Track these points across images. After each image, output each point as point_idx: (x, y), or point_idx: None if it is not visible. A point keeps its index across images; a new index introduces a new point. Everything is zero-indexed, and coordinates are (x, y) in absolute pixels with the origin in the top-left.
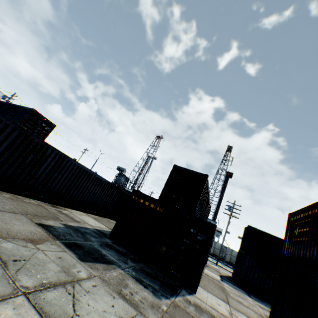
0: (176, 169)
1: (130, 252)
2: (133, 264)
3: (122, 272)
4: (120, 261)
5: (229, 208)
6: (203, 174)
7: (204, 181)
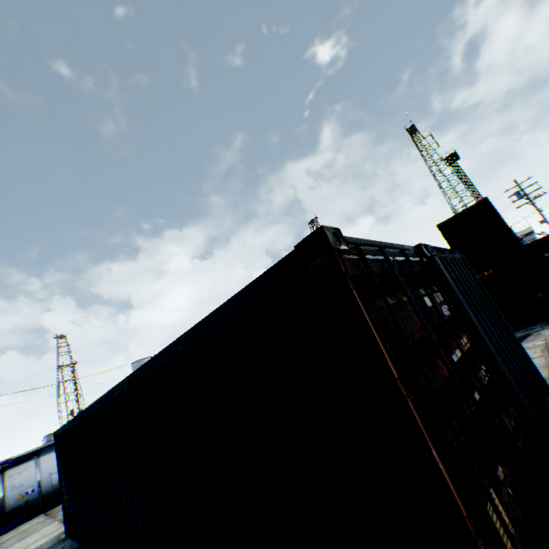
0: (444, 227)
1: (512, 328)
2: (536, 325)
3: (547, 330)
4: (526, 331)
5: (518, 195)
6: (480, 201)
7: (490, 206)
